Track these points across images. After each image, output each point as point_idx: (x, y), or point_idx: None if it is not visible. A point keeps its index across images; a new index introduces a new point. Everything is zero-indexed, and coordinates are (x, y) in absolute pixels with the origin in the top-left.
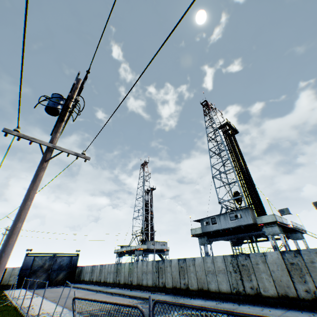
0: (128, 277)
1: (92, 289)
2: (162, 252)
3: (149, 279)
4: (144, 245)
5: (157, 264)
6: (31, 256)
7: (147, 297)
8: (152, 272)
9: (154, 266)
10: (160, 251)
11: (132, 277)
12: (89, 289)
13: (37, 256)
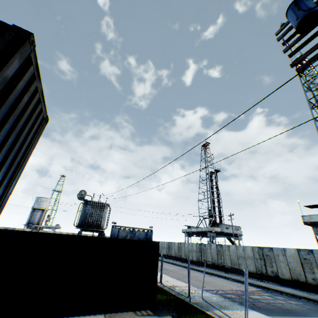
0: (217, 258)
1: (178, 264)
2: (235, 236)
3: (249, 265)
4: (217, 228)
5: (261, 251)
6: (116, 228)
7: (264, 286)
8: (253, 258)
9: (255, 253)
10: (232, 235)
11: (224, 259)
12: (175, 264)
13: (120, 229)
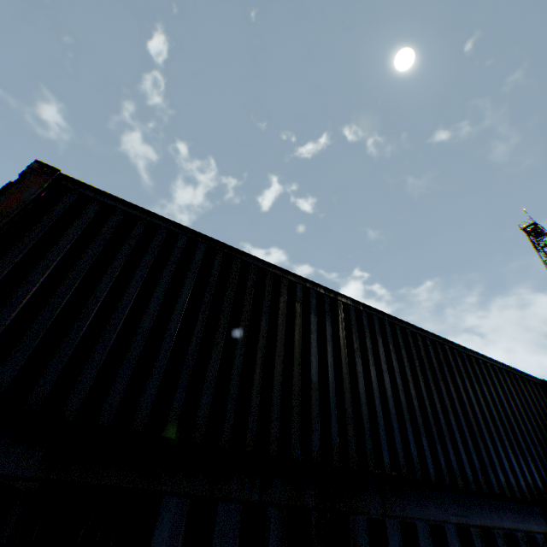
0: None
1: None
2: None
3: None
4: None
5: None
6: None
7: None
8: None
9: None
10: None
11: None
12: None
13: None
